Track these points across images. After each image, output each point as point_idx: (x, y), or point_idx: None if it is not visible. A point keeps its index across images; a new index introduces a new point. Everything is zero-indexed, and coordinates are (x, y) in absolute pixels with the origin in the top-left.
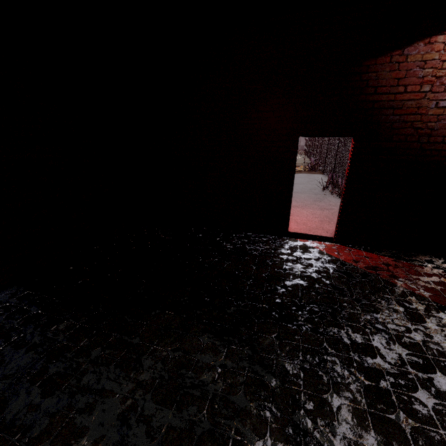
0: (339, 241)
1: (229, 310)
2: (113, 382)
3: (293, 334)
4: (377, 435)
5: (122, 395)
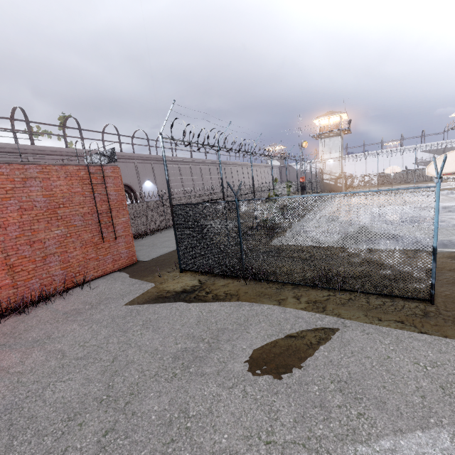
0: None
1: None
2: None
3: None
4: None
5: None
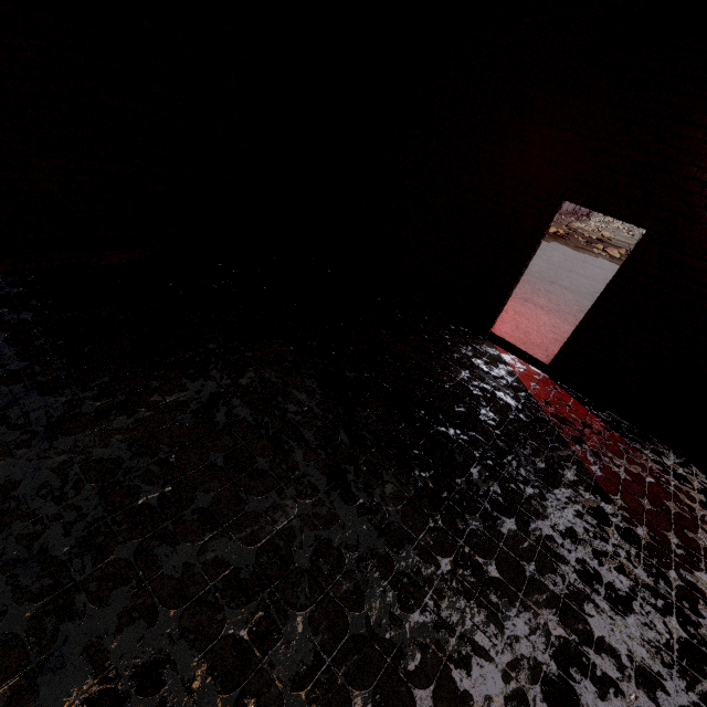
0: (551, 373)
1: (349, 373)
2: (217, 372)
3: (395, 422)
4: (400, 512)
5: (220, 383)
